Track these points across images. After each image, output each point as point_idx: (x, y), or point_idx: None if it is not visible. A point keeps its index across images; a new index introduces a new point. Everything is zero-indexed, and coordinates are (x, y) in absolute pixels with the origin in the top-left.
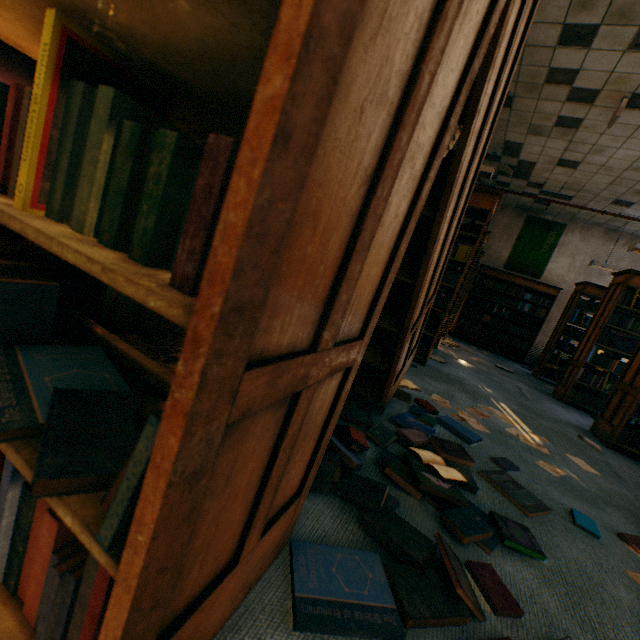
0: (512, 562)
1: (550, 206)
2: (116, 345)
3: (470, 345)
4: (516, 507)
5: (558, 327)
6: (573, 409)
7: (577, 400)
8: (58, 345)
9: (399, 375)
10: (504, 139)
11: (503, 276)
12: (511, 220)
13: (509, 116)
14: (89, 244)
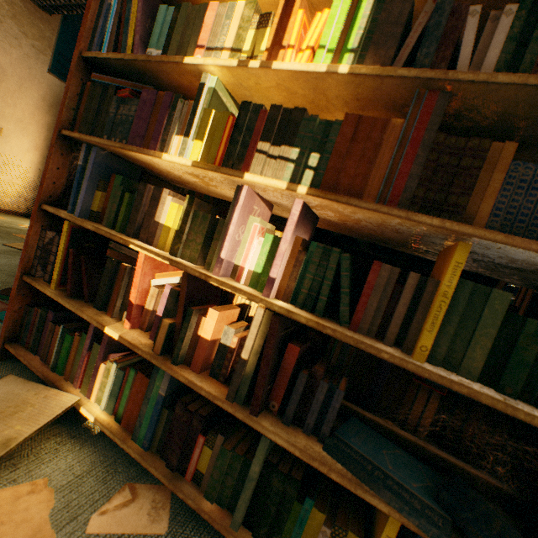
0: None
1: None
2: (364, 414)
3: None
4: None
5: None
6: None
7: None
8: (343, 423)
9: None
10: None
11: None
12: None
13: None
14: (513, 401)
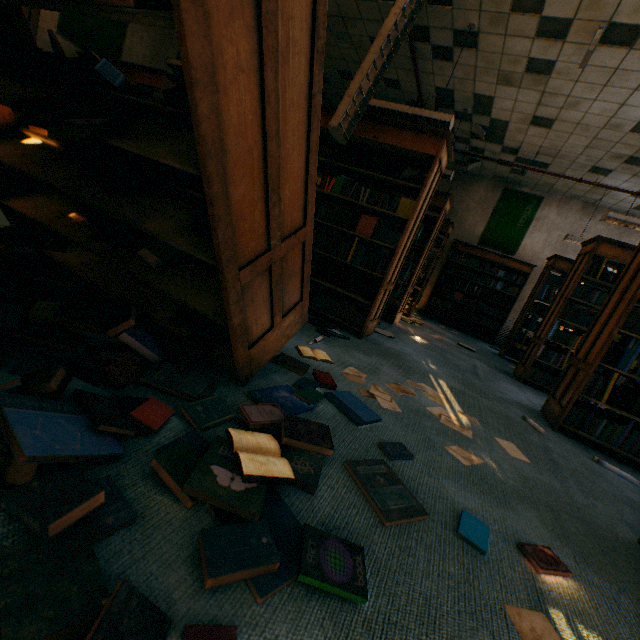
0: (298, 614)
1: (527, 176)
2: None
3: (439, 324)
4: (374, 512)
5: (527, 304)
6: (531, 389)
7: (536, 380)
8: None
9: (264, 336)
10: (473, 92)
11: (476, 252)
12: (487, 192)
13: (476, 60)
14: None
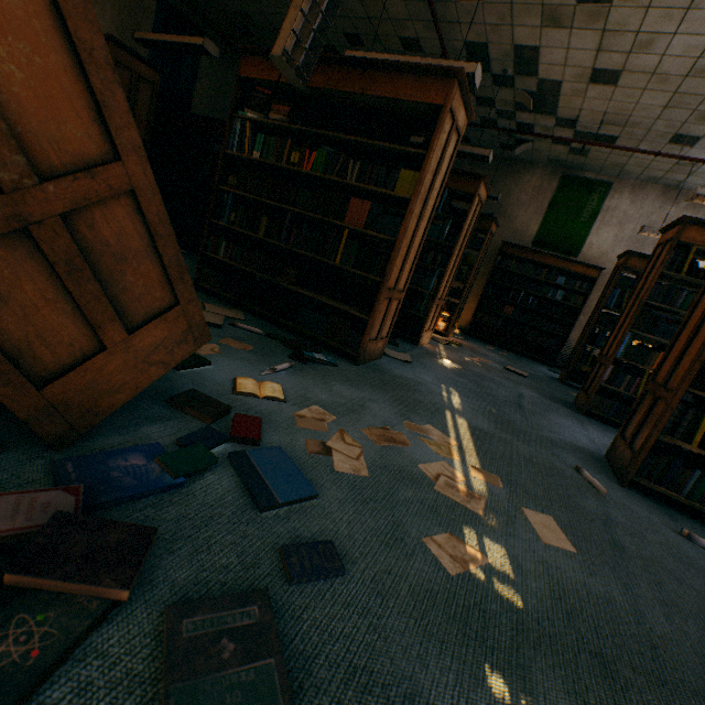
0: None
1: (590, 157)
2: None
3: (487, 345)
4: None
5: (592, 316)
6: (595, 424)
7: (603, 411)
8: None
9: (83, 364)
10: (513, 42)
11: (530, 255)
12: (542, 181)
13: None
14: None
